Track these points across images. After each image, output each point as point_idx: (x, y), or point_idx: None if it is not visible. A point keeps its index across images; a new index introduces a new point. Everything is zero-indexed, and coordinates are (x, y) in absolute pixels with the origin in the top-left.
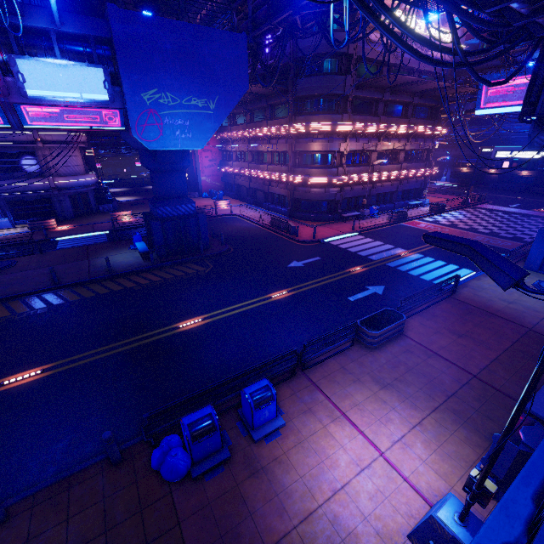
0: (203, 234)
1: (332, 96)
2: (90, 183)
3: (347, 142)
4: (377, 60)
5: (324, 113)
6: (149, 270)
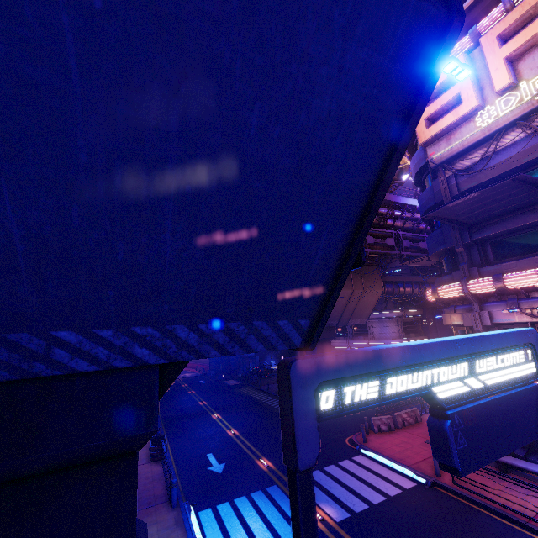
0: None
1: (446, 252)
2: None
3: (474, 310)
4: (522, 166)
5: (445, 275)
6: None
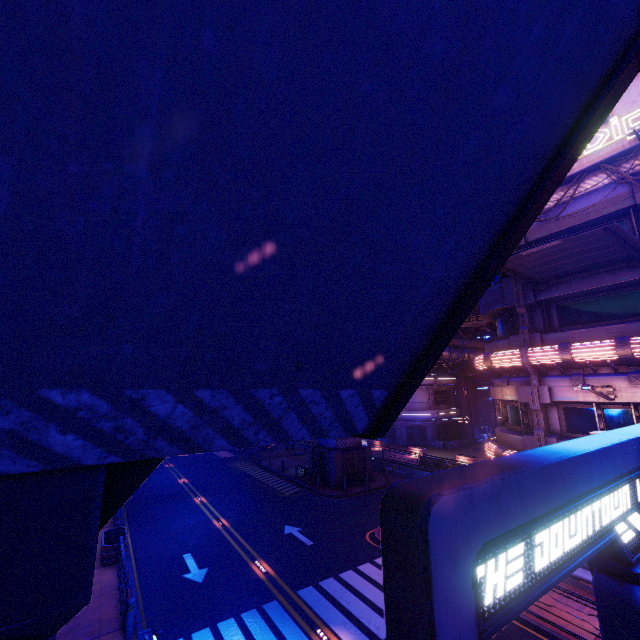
0: (332, 470)
1: (503, 312)
2: (422, 418)
3: (532, 384)
4: (601, 218)
5: (499, 339)
6: (288, 480)
